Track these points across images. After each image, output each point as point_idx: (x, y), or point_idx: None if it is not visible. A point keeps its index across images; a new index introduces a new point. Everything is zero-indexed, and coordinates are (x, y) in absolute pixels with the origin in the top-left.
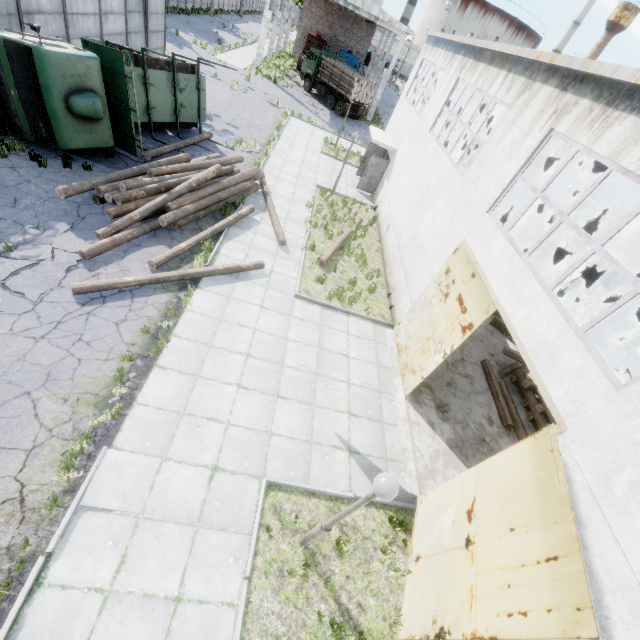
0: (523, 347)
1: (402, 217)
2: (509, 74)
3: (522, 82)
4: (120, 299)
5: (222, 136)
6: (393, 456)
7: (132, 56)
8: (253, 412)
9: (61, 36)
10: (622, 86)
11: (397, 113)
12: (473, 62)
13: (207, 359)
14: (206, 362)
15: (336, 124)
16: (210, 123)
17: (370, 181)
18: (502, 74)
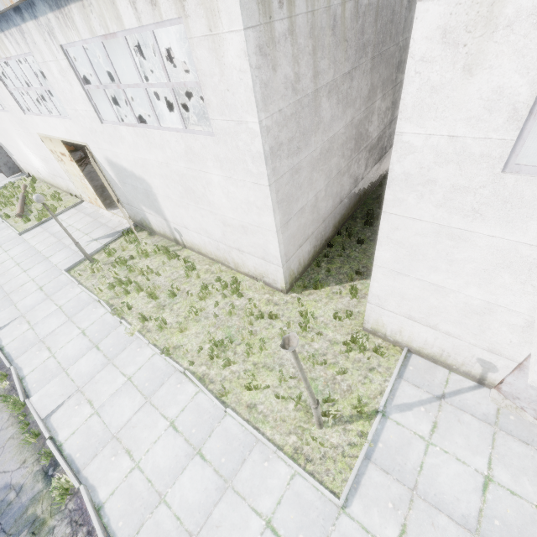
0: (69, 140)
1: (32, 160)
2: None
3: None
4: None
5: None
6: (116, 226)
7: None
8: (41, 269)
9: None
10: None
11: None
12: None
13: None
14: None
15: None
16: None
17: (8, 166)
18: None
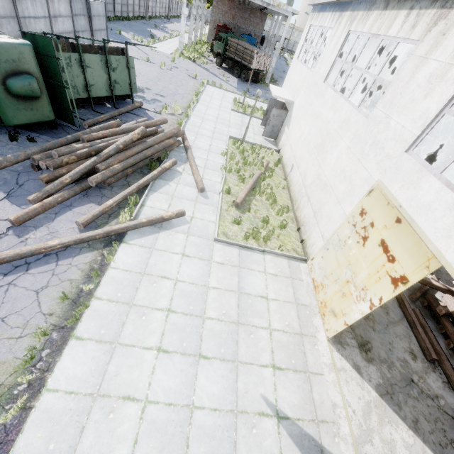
0: None
1: (305, 158)
2: (412, 11)
3: (432, 14)
4: (44, 264)
5: (151, 104)
6: (324, 416)
7: (69, 44)
8: (173, 381)
9: (16, 36)
10: None
11: (291, 72)
12: (364, 13)
13: (127, 321)
14: (126, 325)
15: (242, 88)
16: (142, 95)
17: (273, 129)
18: (402, 14)
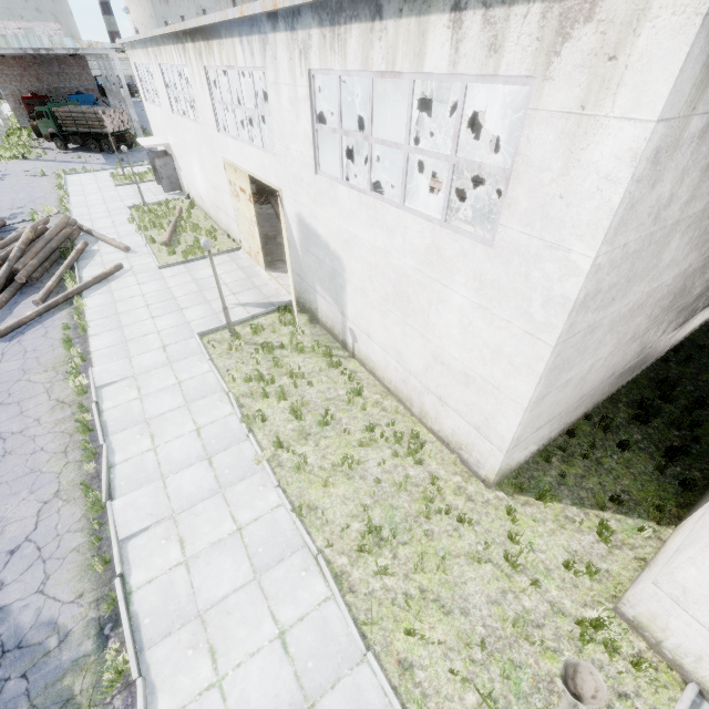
0: (260, 178)
1: (201, 183)
2: (174, 46)
3: (181, 48)
4: (33, 328)
5: (14, 219)
6: (271, 295)
7: None
8: (171, 321)
9: None
10: (204, 28)
11: (151, 117)
12: (158, 49)
13: (121, 319)
14: (122, 320)
15: (114, 161)
16: None
17: (170, 181)
18: (172, 48)
